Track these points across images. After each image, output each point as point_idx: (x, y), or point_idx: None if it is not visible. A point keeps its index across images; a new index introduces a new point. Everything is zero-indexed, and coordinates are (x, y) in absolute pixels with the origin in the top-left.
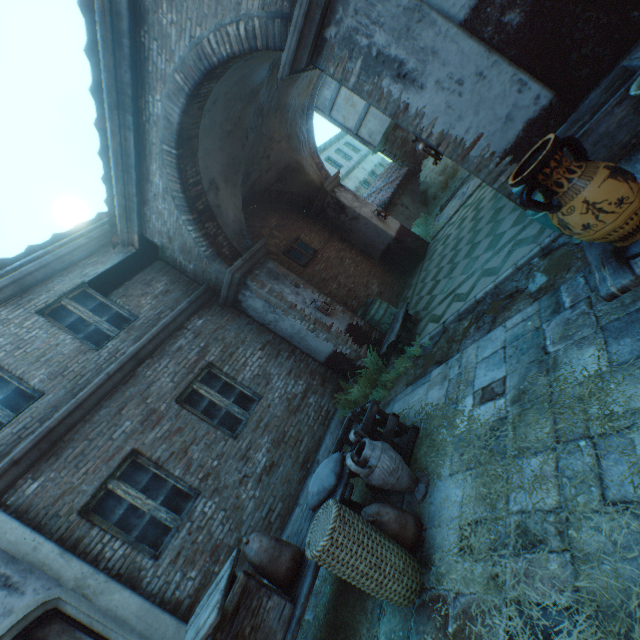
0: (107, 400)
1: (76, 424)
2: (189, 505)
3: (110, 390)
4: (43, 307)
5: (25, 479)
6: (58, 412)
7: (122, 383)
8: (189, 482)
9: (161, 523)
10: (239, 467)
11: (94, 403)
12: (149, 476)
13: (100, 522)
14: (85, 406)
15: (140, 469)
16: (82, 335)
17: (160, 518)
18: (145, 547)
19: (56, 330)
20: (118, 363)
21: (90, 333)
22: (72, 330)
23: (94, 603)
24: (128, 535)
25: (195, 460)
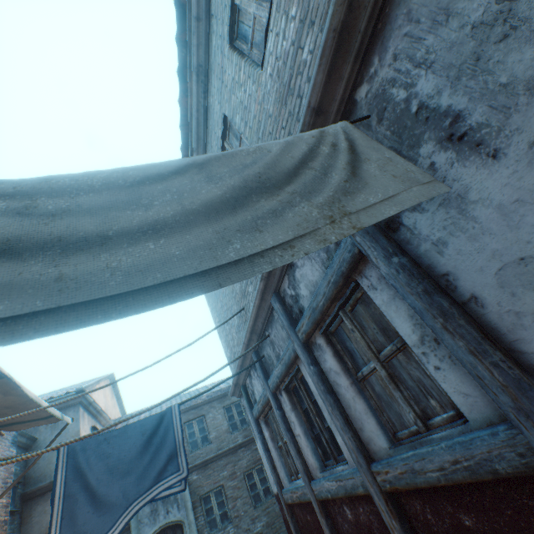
0: (225, 457)
1: (213, 461)
2: (227, 523)
3: (227, 453)
4: (225, 405)
5: (195, 472)
6: (211, 452)
7: (232, 452)
8: (231, 513)
9: (216, 521)
10: (249, 522)
11: (221, 456)
12: (222, 498)
13: (203, 504)
14: (218, 456)
15: (221, 493)
16: (230, 422)
17: (217, 519)
18: (208, 526)
19: (225, 417)
20: (234, 445)
21: (233, 422)
22: (229, 418)
23: (190, 533)
24: (206, 517)
25: (237, 505)
